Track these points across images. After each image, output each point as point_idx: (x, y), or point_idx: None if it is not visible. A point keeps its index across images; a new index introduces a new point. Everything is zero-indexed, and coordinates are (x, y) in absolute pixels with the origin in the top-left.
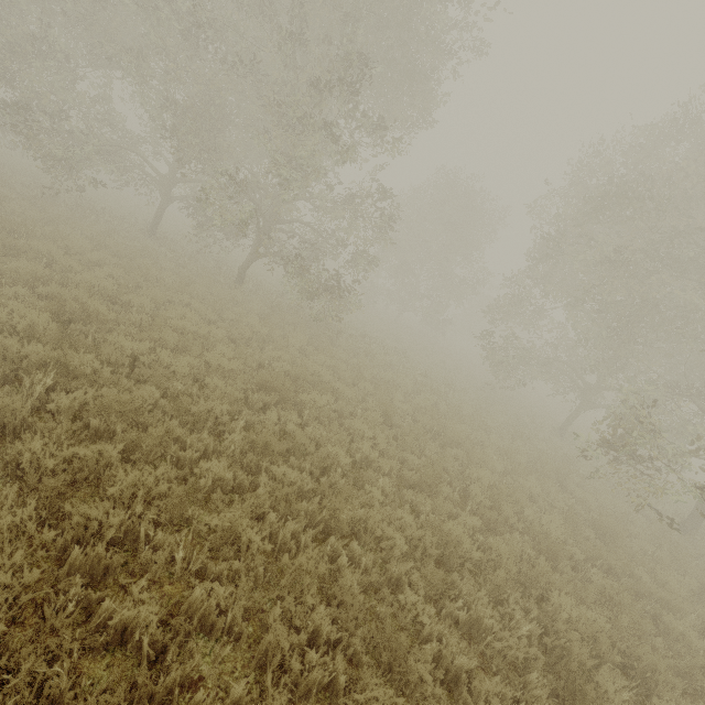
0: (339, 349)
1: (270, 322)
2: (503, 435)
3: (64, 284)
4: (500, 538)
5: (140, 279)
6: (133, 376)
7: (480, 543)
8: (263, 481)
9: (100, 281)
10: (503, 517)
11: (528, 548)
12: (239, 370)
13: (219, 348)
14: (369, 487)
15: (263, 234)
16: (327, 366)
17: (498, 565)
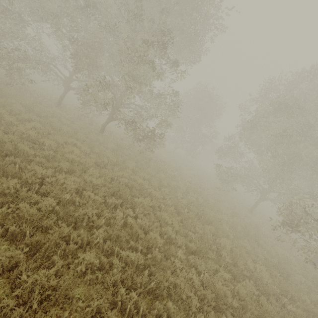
0: (150, 168)
1: (116, 153)
2: (227, 213)
3: (6, 132)
4: (241, 284)
5: (50, 129)
6: (41, 190)
7: (231, 288)
8: (116, 262)
9: (27, 131)
10: (239, 269)
11: (253, 289)
12: (101, 183)
13: (91, 171)
14: (172, 257)
15: (115, 109)
16: (145, 178)
17: (244, 307)
